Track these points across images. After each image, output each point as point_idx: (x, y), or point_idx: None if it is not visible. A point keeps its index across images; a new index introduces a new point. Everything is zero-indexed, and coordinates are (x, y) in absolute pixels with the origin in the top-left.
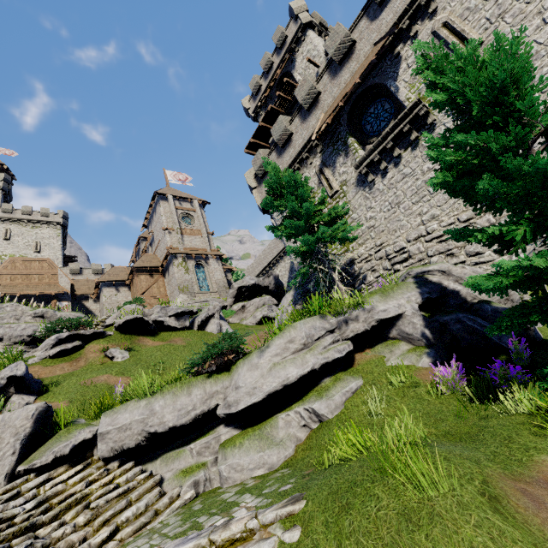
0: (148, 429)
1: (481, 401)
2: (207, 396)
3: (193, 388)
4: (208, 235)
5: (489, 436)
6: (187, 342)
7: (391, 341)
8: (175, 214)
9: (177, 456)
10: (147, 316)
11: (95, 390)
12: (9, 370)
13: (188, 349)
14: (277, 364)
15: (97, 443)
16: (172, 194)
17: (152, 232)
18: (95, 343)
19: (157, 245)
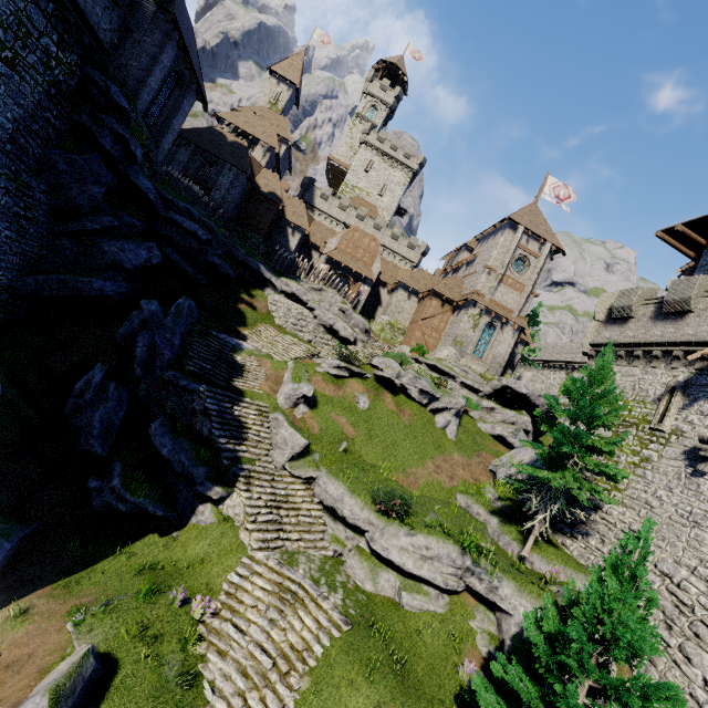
0: (335, 506)
1: (460, 699)
2: (368, 521)
3: (366, 509)
4: (529, 295)
5: (424, 704)
6: (410, 422)
7: (493, 614)
8: (510, 254)
9: (339, 527)
10: (400, 376)
11: (335, 428)
12: (306, 390)
13: (405, 432)
14: (408, 551)
15: (316, 480)
16: (526, 226)
17: (477, 255)
18: (355, 380)
19: (471, 274)
